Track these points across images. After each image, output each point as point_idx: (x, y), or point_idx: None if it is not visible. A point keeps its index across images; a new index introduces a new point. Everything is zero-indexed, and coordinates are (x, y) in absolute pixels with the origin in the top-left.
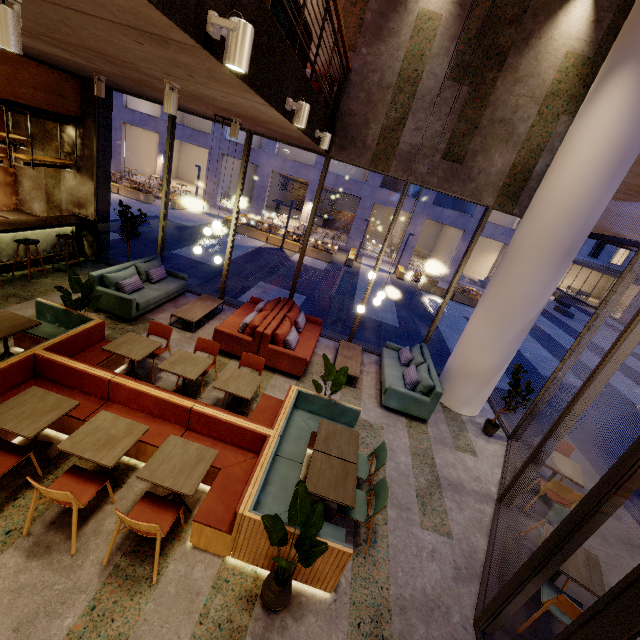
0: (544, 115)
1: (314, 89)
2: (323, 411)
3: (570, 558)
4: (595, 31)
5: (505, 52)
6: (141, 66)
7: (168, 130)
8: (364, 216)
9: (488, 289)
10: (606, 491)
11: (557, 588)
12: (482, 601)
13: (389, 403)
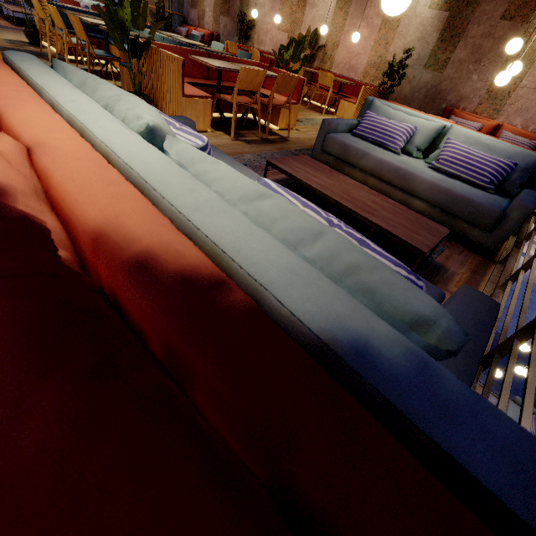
0: None
1: None
2: None
3: None
4: None
5: None
6: None
7: None
8: None
9: None
10: None
11: None
12: None
13: None
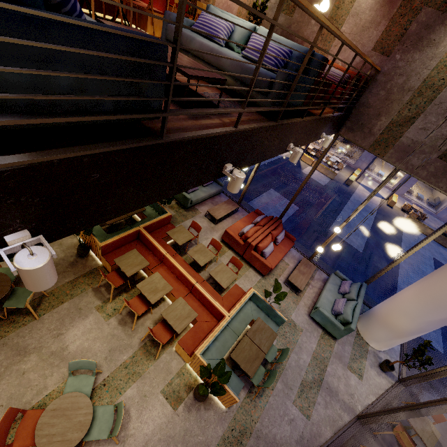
0: None
1: (323, 118)
2: (264, 309)
3: None
4: None
5: None
6: None
7: None
8: None
9: (432, 275)
10: None
11: None
12: None
13: (314, 316)
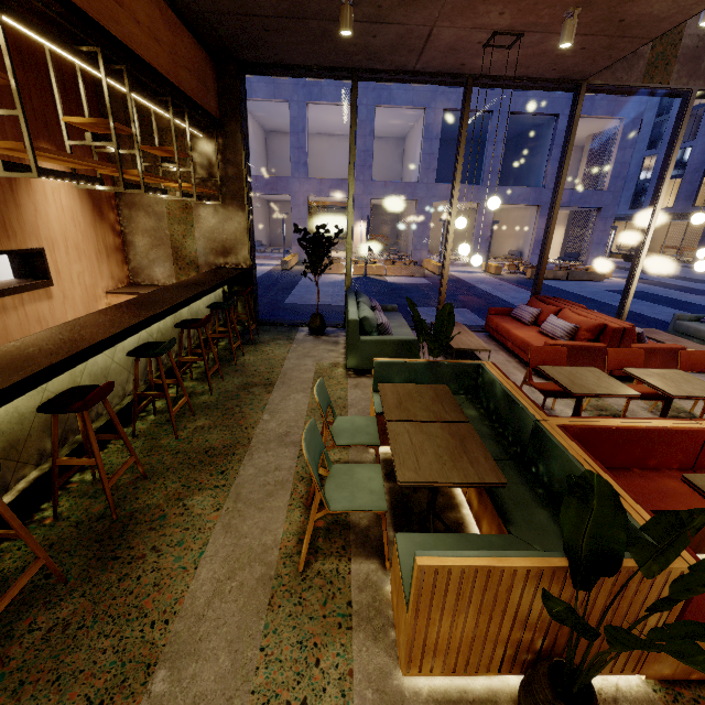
0: None
1: None
2: None
3: None
4: None
5: None
6: None
7: (352, 106)
8: (425, 220)
9: None
10: None
11: None
12: None
13: None
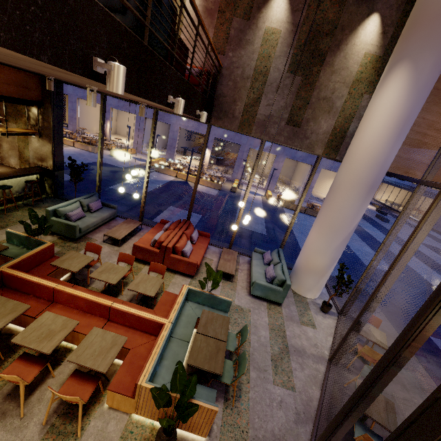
0: (353, 94)
1: (192, 85)
2: (206, 302)
3: (374, 405)
4: (383, 39)
5: (324, 54)
6: (68, 78)
7: (101, 108)
8: (243, 157)
9: (320, 212)
10: (386, 365)
11: (365, 427)
12: (314, 438)
13: (255, 292)
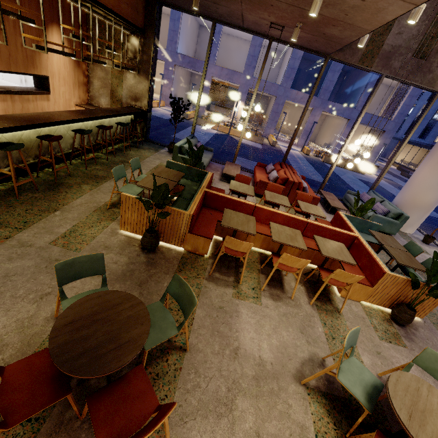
0: None
1: None
2: (356, 227)
3: None
4: None
5: None
6: None
7: (210, 38)
8: (278, 110)
9: (437, 149)
10: None
11: None
12: None
13: None
